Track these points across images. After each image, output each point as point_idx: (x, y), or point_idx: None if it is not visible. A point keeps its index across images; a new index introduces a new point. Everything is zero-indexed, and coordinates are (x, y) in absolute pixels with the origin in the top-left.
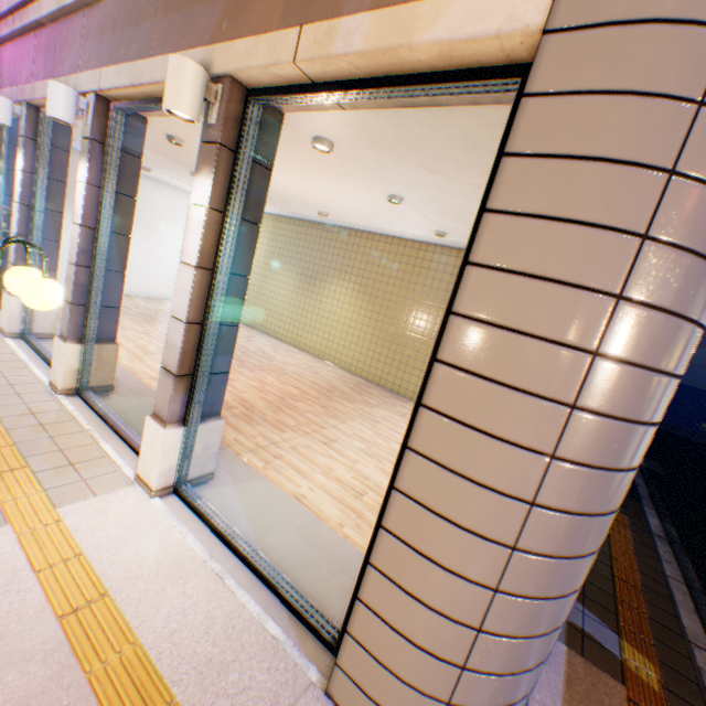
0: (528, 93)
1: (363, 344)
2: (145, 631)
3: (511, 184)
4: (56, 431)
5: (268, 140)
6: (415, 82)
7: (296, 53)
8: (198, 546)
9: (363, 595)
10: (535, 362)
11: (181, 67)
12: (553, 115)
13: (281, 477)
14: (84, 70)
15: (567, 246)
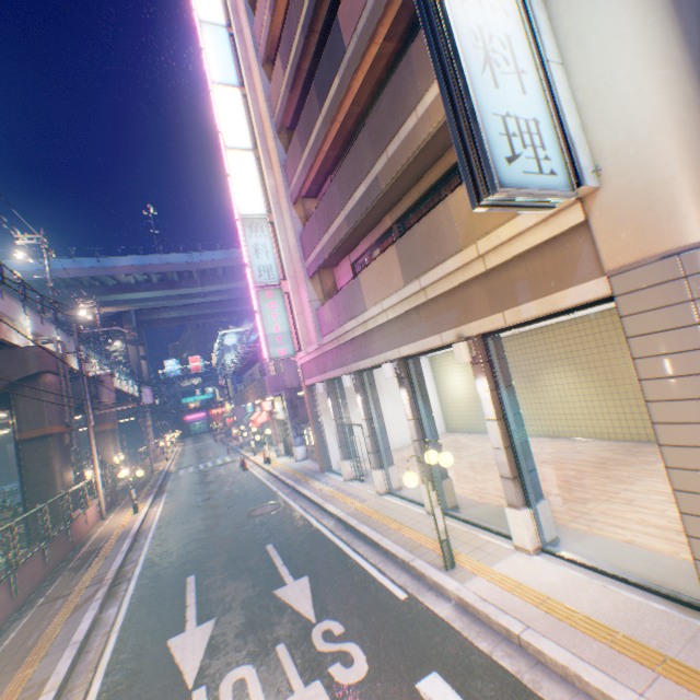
0: (620, 316)
1: (607, 410)
2: (580, 609)
3: (635, 347)
4: (453, 534)
5: (496, 345)
6: (565, 312)
7: (504, 321)
8: (578, 574)
9: (694, 555)
10: (696, 409)
11: (458, 347)
12: (635, 321)
13: (604, 531)
14: (386, 350)
15: (675, 362)
